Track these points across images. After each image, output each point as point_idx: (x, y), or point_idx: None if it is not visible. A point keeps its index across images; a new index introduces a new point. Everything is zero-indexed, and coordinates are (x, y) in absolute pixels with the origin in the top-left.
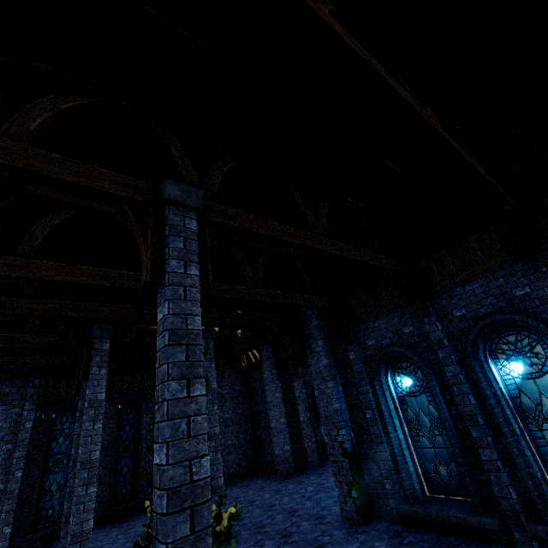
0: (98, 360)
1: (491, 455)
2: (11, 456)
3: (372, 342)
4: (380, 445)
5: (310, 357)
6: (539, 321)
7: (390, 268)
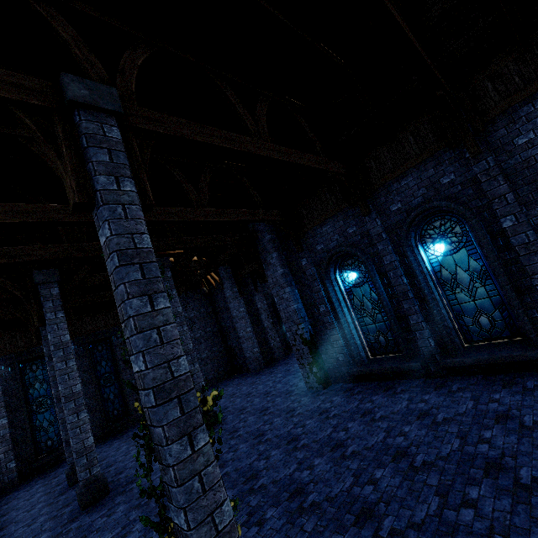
0: (51, 305)
1: (417, 319)
2: None
3: (321, 246)
4: (333, 330)
5: (266, 269)
6: (459, 204)
7: (333, 171)
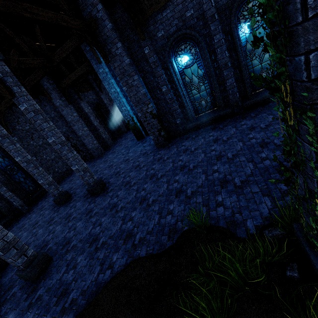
0: None
1: (231, 81)
2: None
3: (162, 32)
4: (173, 103)
5: (112, 61)
6: None
7: None
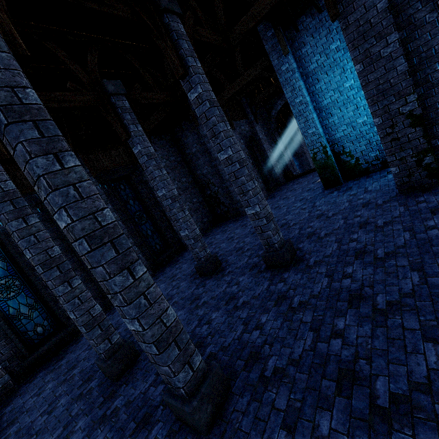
0: None
1: None
2: None
3: None
4: None
5: (346, 13)
6: None
7: None
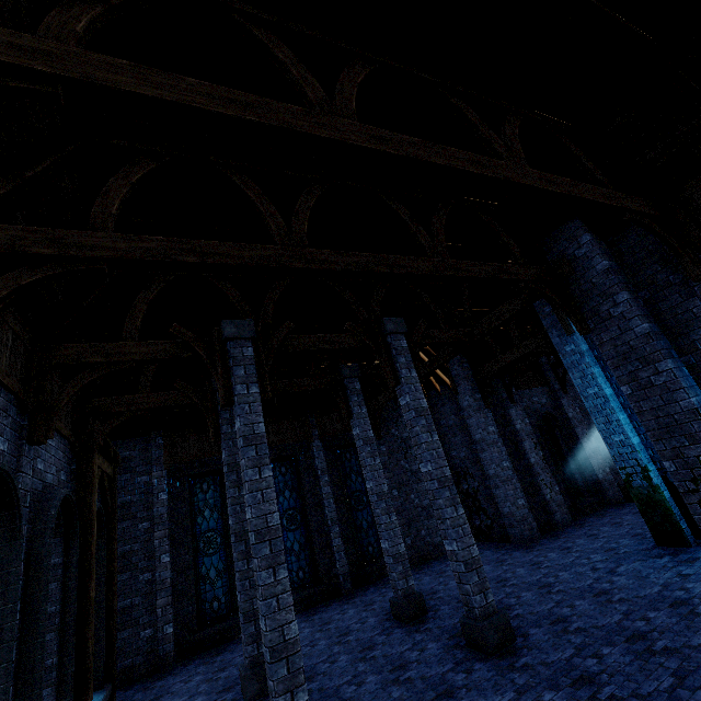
0: (242, 372)
1: None
2: (151, 537)
3: None
4: None
5: (598, 330)
6: None
7: None
